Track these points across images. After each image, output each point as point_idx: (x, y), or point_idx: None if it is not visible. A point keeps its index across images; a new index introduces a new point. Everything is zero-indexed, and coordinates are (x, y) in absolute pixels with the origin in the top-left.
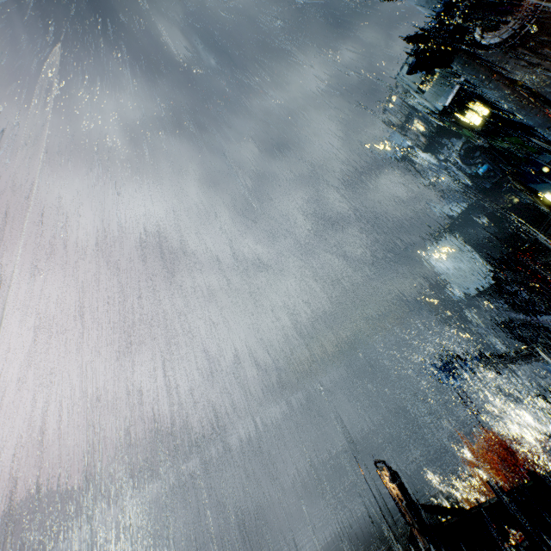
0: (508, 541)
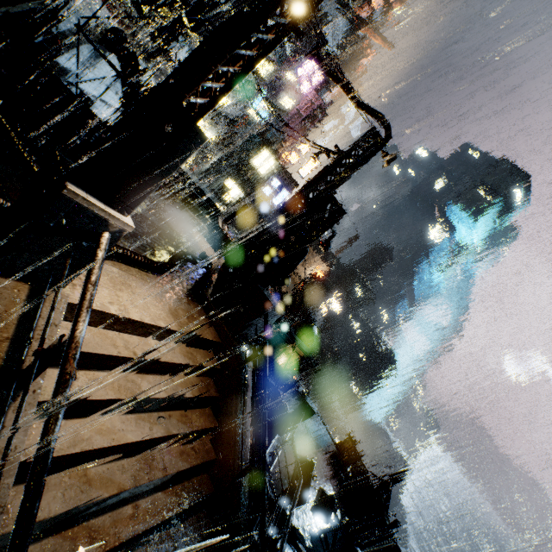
0: (368, 537)
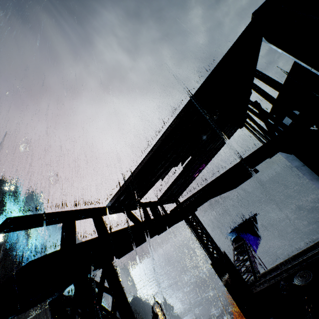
0: None
